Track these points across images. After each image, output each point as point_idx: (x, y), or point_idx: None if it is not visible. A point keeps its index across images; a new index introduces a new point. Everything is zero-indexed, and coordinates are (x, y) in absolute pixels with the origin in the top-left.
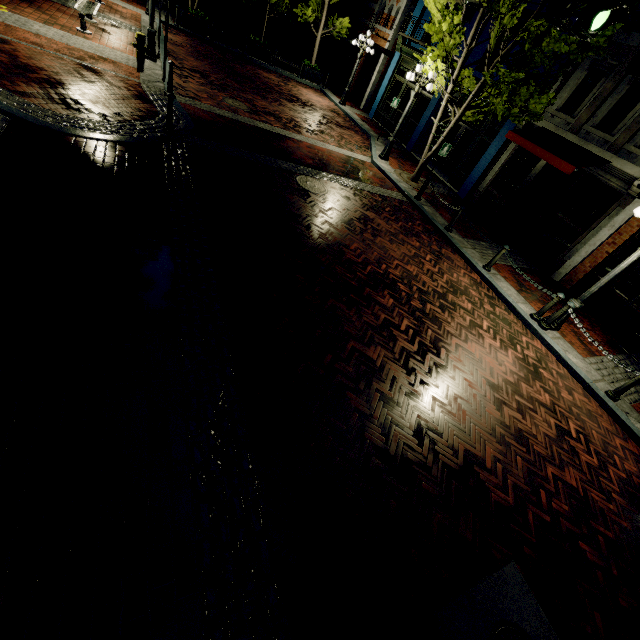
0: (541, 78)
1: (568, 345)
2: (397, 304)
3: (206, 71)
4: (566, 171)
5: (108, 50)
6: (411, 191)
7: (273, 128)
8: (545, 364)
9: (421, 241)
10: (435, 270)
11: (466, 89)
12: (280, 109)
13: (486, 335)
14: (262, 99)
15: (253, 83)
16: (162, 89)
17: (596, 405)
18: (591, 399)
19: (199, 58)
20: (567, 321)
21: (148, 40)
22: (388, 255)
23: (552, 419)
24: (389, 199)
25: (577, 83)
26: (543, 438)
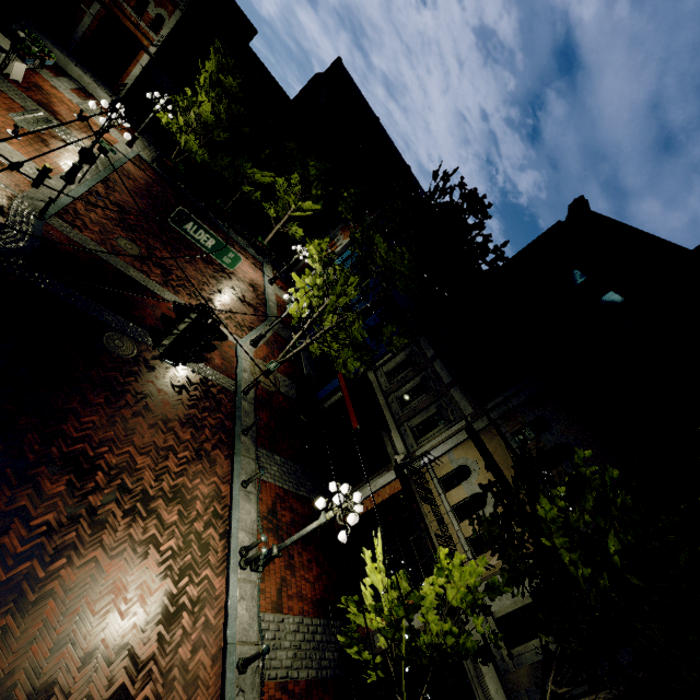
0: (365, 347)
1: (255, 592)
2: (65, 494)
3: (133, 209)
4: (353, 424)
5: (20, 158)
6: (248, 383)
7: (146, 280)
8: (201, 608)
9: (197, 435)
10: (175, 469)
11: (326, 326)
12: (183, 266)
13: (154, 556)
14: (172, 251)
15: (181, 235)
16: (39, 209)
17: (217, 672)
18: (219, 663)
19: (142, 196)
20: (290, 565)
21: (71, 169)
22: (128, 439)
23: (125, 677)
24: (211, 383)
25: (400, 361)
26: (79, 699)
